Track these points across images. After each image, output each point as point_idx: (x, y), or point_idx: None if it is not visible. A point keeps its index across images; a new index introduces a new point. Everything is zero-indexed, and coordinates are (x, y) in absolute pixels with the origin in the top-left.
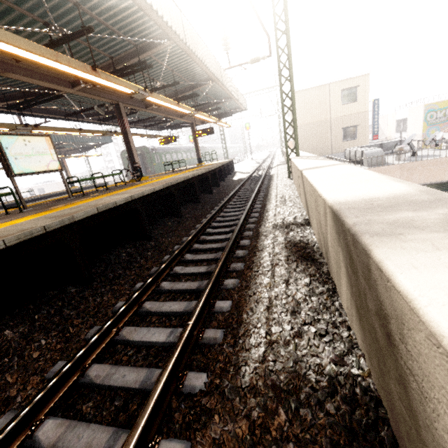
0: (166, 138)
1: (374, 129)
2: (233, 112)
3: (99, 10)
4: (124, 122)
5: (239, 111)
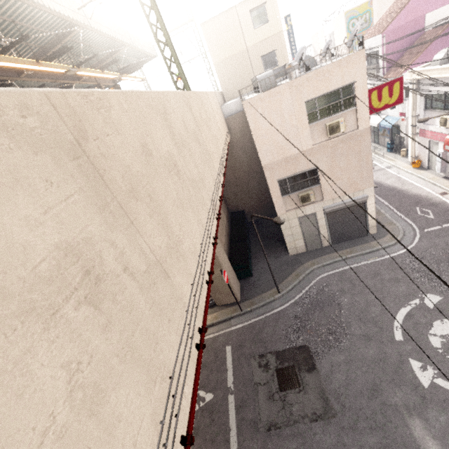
0: None
1: (292, 51)
2: (143, 62)
3: None
4: None
5: (149, 60)
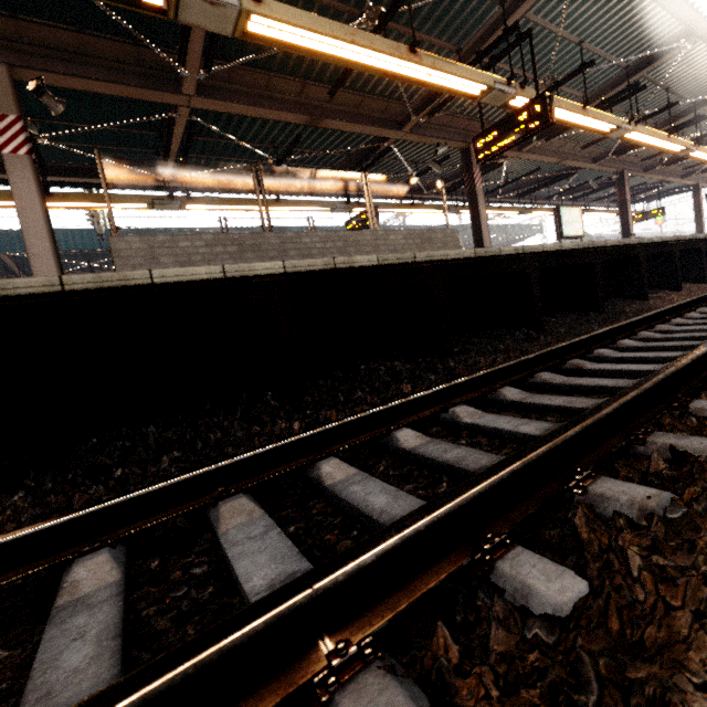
0: (647, 213)
1: None
2: None
3: (679, 85)
4: (625, 190)
5: None
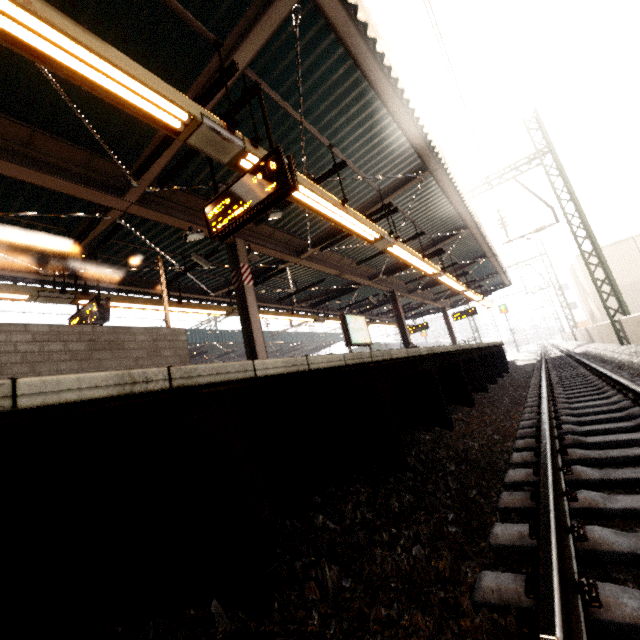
0: (416, 326)
1: None
2: (492, 290)
3: (421, 222)
4: (398, 306)
5: (500, 288)
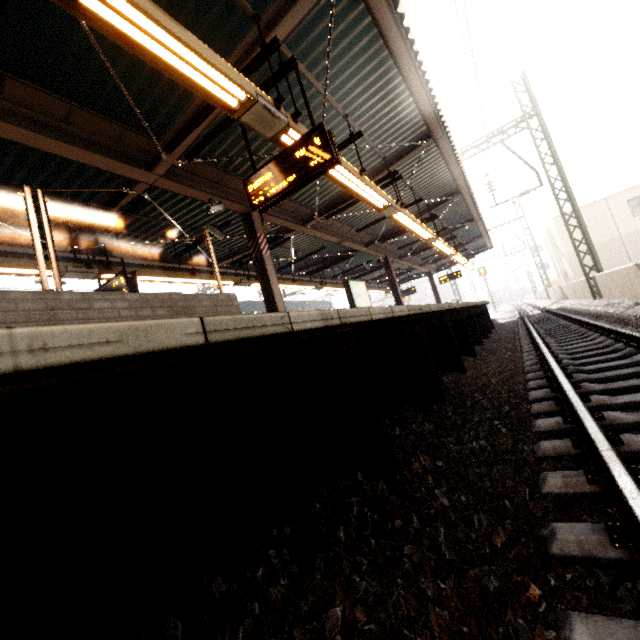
0: (404, 291)
1: None
2: (475, 253)
3: (418, 188)
4: (391, 271)
5: (482, 251)
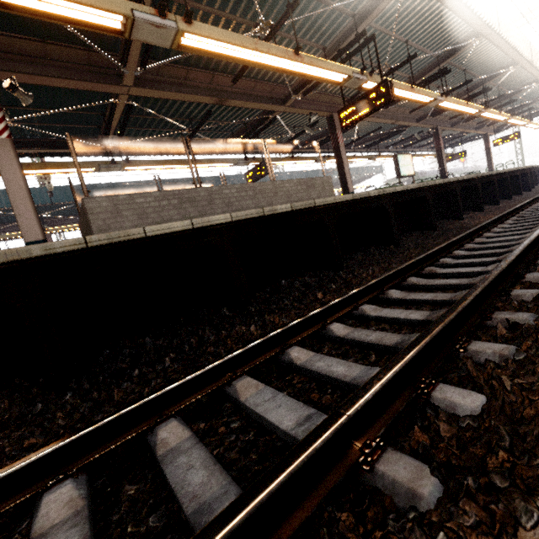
0: (454, 155)
1: None
2: None
3: (471, 68)
4: (439, 141)
5: None
